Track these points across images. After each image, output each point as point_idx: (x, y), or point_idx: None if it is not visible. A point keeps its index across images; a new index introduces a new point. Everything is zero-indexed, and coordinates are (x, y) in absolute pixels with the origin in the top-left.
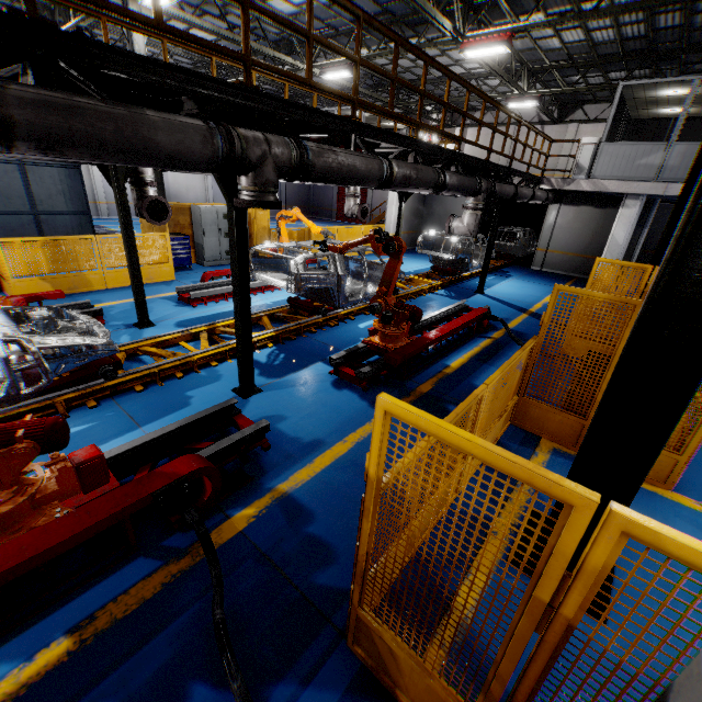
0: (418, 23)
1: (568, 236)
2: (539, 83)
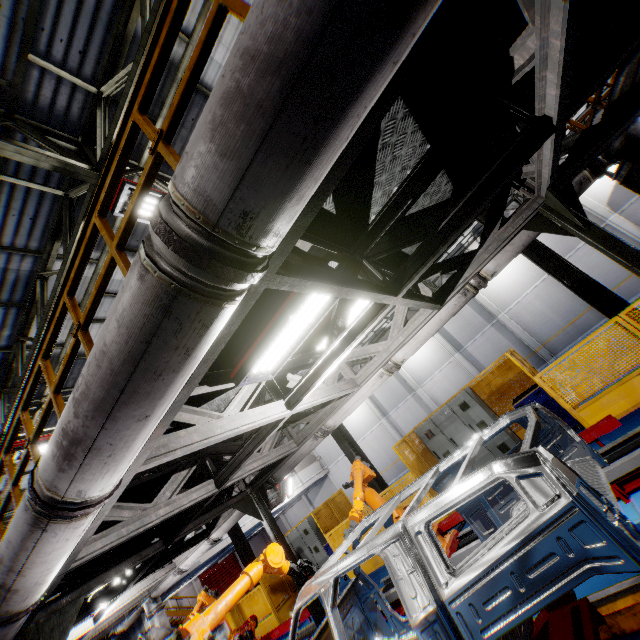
0: None
1: None
2: None
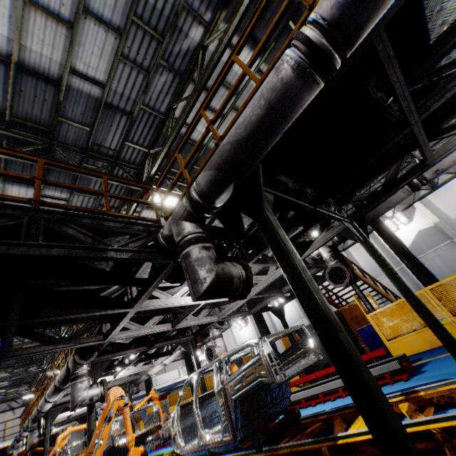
0: (8, 366)
1: (77, 445)
2: (30, 386)
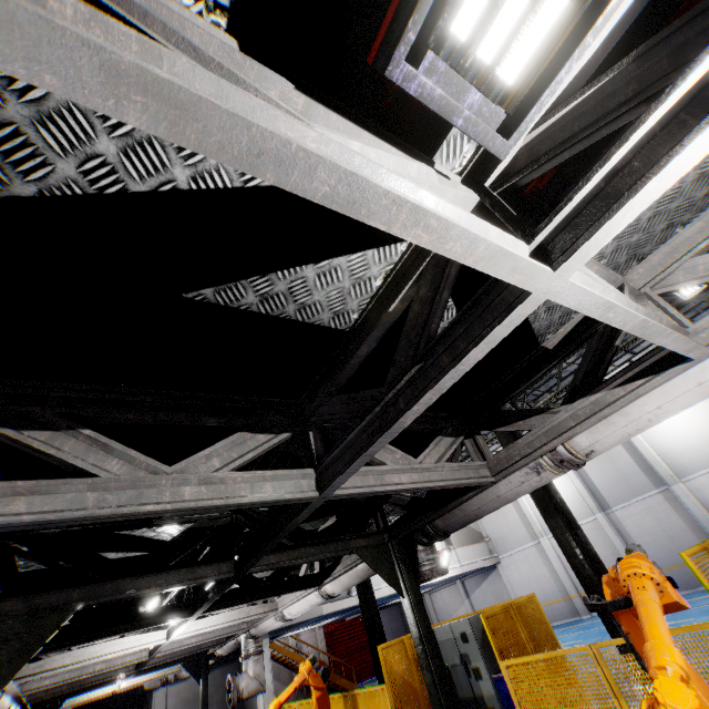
0: None
1: None
2: None
